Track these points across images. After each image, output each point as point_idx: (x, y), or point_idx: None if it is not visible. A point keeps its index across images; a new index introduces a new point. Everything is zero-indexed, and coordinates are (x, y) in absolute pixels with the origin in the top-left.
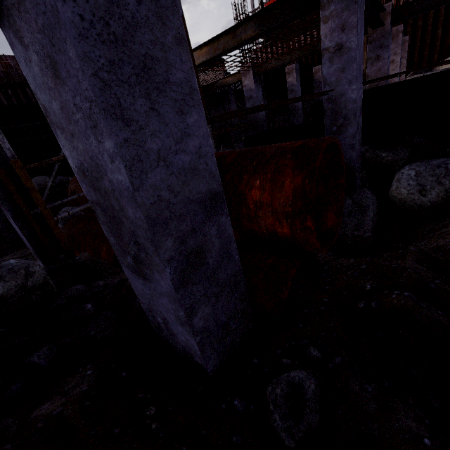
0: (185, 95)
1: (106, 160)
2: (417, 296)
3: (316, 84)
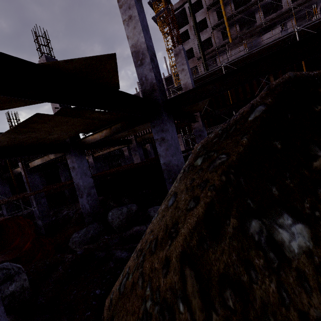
0: None
1: None
2: None
3: (148, 152)
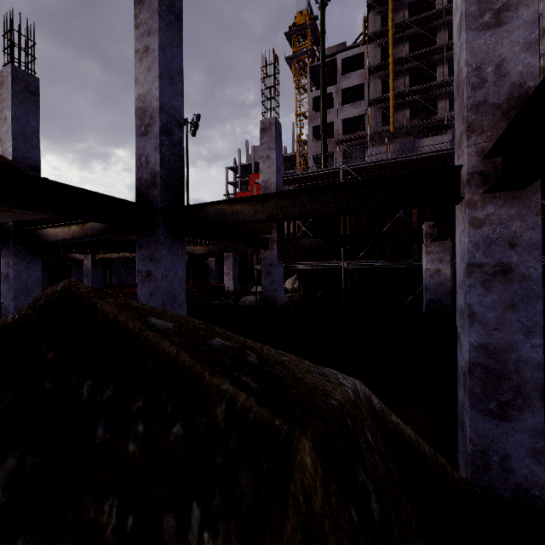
0: None
1: None
2: None
3: (210, 271)
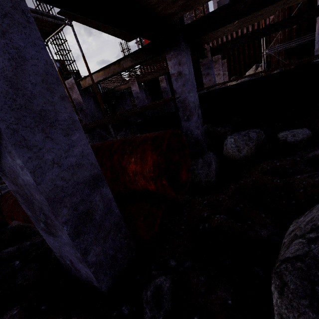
0: (69, 125)
1: (18, 169)
2: (228, 216)
3: None
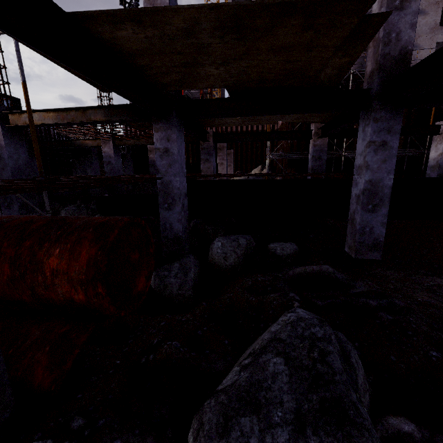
0: None
1: None
2: (182, 343)
3: None
